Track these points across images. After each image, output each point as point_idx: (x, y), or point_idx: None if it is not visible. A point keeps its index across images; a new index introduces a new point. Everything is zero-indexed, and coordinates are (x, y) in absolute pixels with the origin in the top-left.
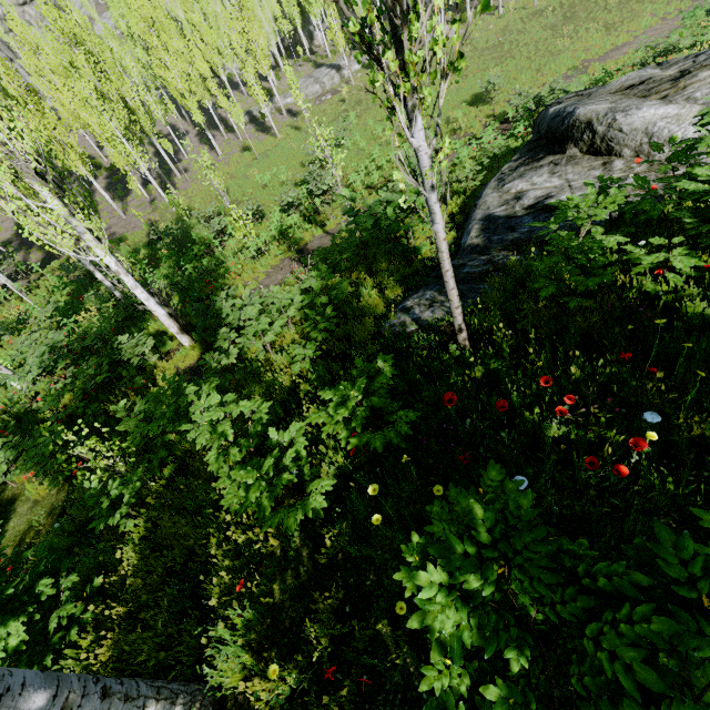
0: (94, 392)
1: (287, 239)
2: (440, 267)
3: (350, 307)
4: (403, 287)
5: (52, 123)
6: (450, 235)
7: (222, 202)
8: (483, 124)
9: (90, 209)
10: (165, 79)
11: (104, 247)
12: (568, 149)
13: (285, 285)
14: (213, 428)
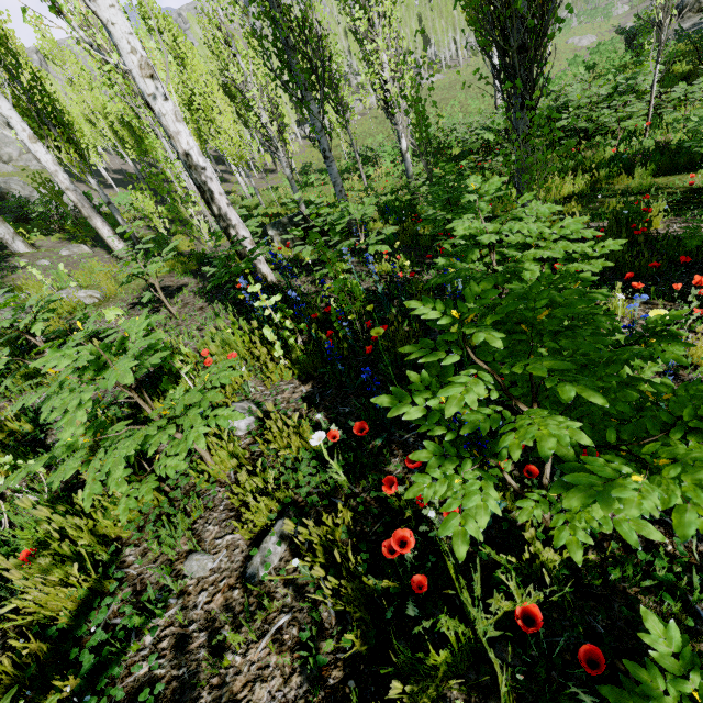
0: None
1: None
2: None
3: None
4: None
5: None
6: None
7: None
8: None
9: None
10: None
11: None
12: (685, 15)
13: None
14: None
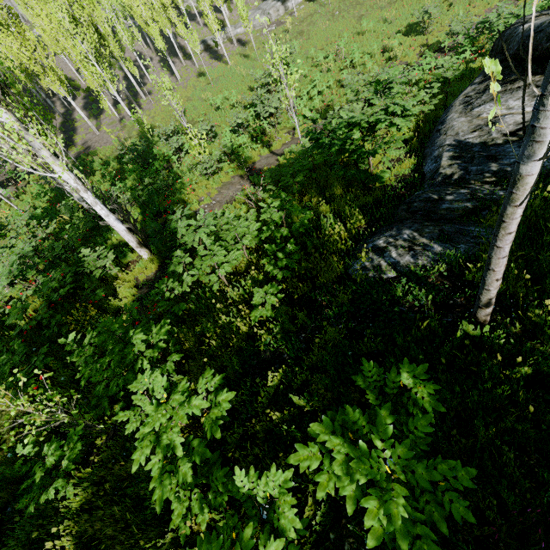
0: (62, 299)
1: (237, 157)
2: (498, 227)
3: (310, 240)
4: (366, 219)
5: (32, 45)
6: (409, 162)
7: (179, 121)
8: (416, 53)
9: (44, 123)
10: (132, 8)
11: (62, 164)
12: None
13: (236, 202)
14: (156, 434)
